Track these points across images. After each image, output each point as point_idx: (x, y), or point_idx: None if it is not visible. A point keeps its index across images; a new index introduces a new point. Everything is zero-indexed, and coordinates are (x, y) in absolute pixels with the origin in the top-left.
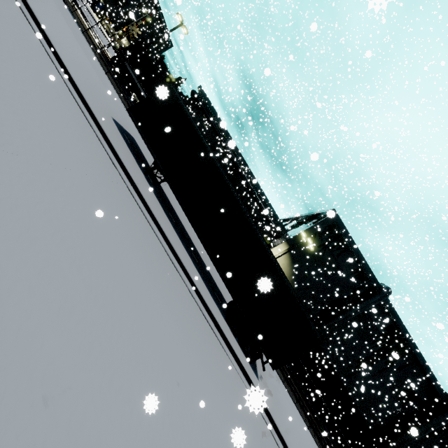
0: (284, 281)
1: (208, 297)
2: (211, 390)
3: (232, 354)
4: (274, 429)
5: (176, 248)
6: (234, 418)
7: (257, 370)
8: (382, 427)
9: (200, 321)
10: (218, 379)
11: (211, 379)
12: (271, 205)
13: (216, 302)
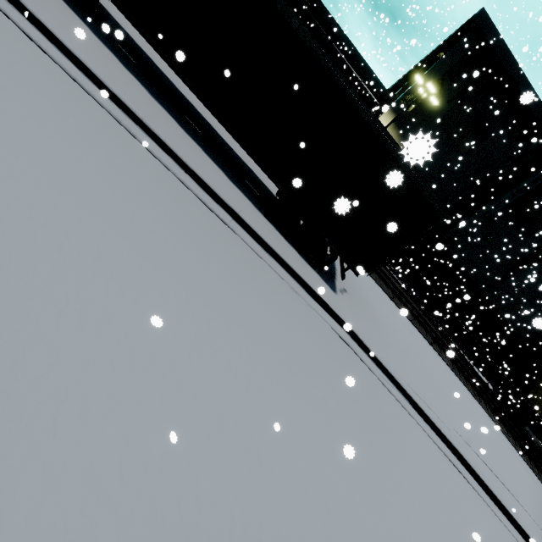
0: (358, 111)
1: (219, 179)
2: (185, 304)
3: (275, 260)
4: (362, 351)
5: (114, 85)
6: (258, 343)
7: (335, 283)
8: (537, 333)
9: (185, 208)
10: (221, 289)
11: (189, 288)
12: (362, 58)
13: (244, 190)
